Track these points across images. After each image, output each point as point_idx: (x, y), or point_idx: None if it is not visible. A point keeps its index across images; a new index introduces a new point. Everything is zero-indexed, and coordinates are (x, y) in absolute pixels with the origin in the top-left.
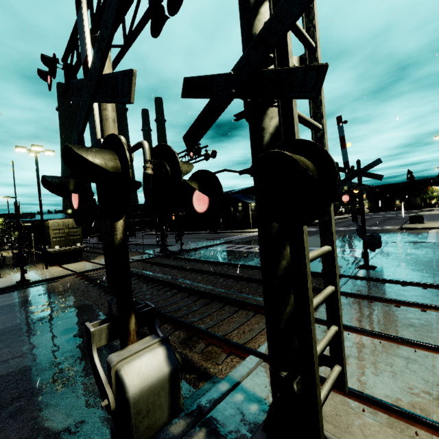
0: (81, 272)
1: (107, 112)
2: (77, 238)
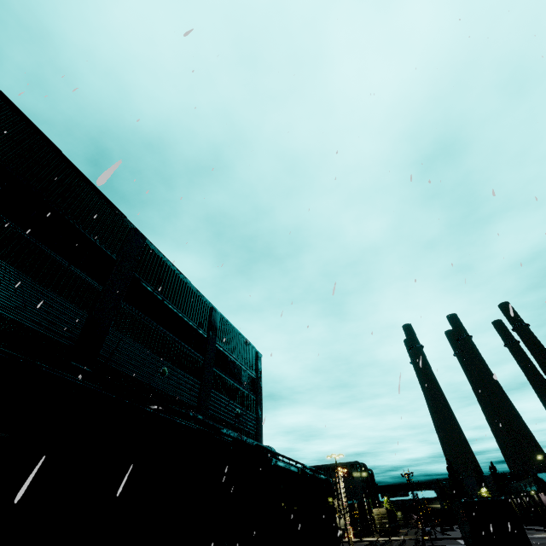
0: (379, 540)
1: (336, 506)
2: (386, 521)
